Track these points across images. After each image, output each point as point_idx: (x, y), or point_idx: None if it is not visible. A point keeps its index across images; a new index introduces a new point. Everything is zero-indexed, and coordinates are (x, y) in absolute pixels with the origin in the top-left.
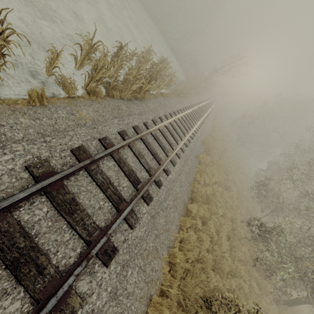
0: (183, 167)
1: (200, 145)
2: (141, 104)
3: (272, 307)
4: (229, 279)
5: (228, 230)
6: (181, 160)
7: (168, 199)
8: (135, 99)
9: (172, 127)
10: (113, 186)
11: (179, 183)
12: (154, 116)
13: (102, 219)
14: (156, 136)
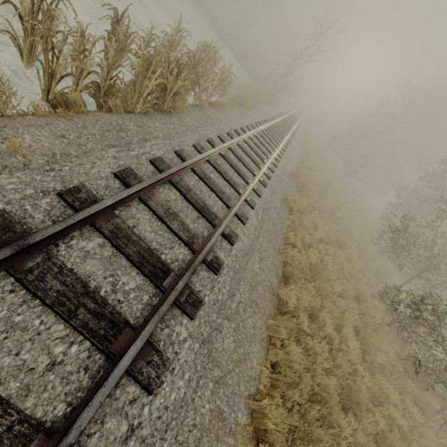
0: (262, 223)
1: (288, 182)
2: (170, 120)
3: (445, 438)
4: (372, 414)
5: (354, 318)
6: (257, 210)
7: (238, 292)
8: (157, 113)
9: (234, 155)
10: (94, 297)
11: (258, 254)
12: (197, 139)
13: (57, 396)
14: (204, 173)
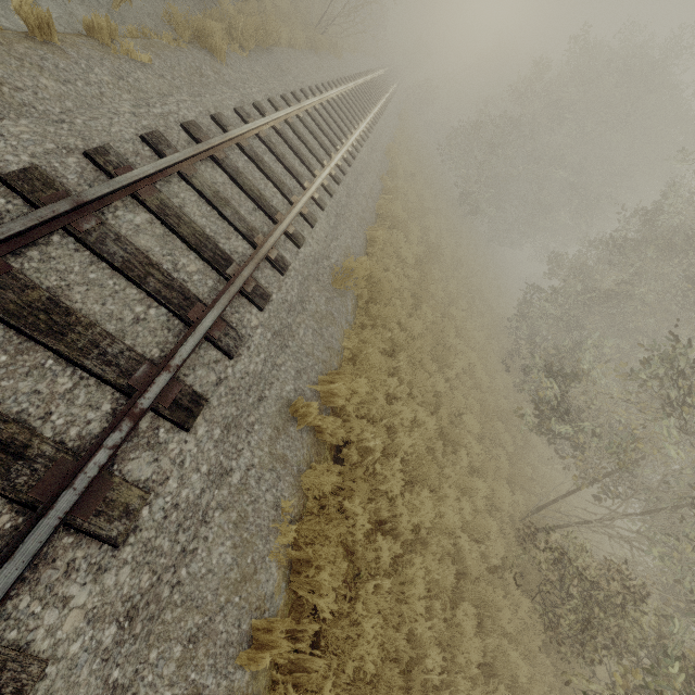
0: None
1: (327, 304)
2: None
3: None
4: None
5: None
6: None
7: None
8: None
9: None
10: None
11: None
12: None
13: None
14: None
